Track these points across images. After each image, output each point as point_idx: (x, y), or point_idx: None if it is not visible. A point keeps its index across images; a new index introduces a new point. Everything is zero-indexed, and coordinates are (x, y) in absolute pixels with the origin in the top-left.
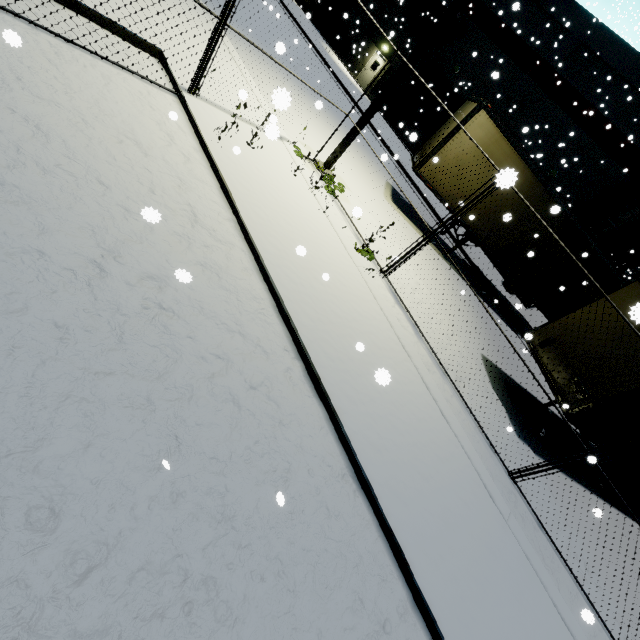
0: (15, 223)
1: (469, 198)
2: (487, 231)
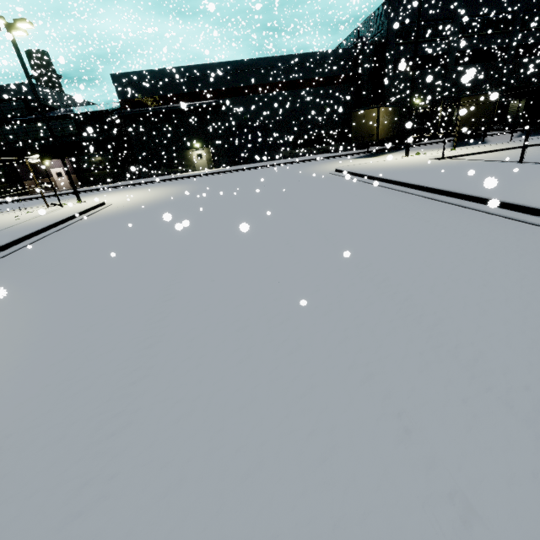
0: (538, 152)
1: (387, 131)
2: (393, 133)
